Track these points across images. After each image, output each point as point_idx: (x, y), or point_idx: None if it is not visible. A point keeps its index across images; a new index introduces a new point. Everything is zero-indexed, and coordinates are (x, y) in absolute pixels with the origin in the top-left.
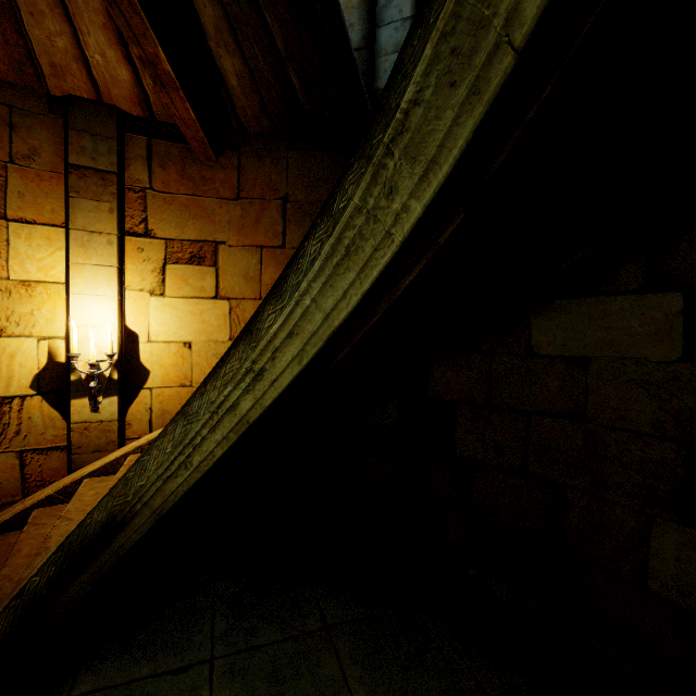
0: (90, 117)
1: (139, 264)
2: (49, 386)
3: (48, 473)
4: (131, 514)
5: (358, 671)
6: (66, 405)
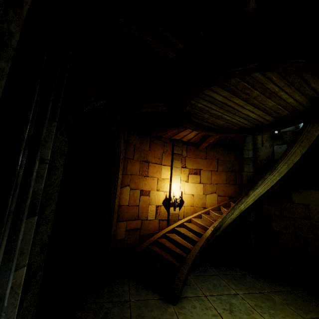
0: (178, 143)
1: (183, 174)
2: (165, 203)
3: (163, 226)
4: (221, 227)
5: (257, 281)
6: (168, 208)
